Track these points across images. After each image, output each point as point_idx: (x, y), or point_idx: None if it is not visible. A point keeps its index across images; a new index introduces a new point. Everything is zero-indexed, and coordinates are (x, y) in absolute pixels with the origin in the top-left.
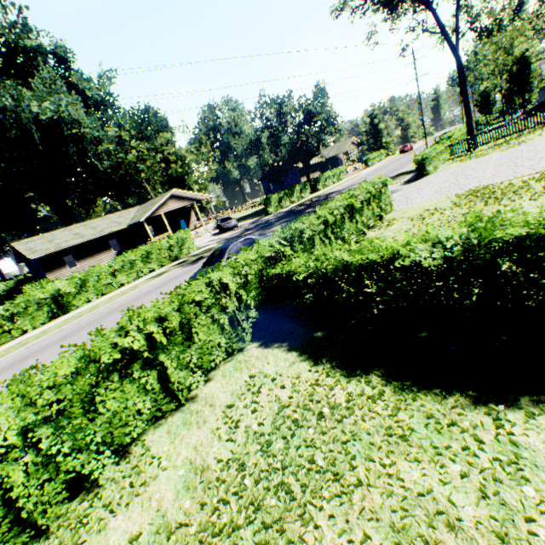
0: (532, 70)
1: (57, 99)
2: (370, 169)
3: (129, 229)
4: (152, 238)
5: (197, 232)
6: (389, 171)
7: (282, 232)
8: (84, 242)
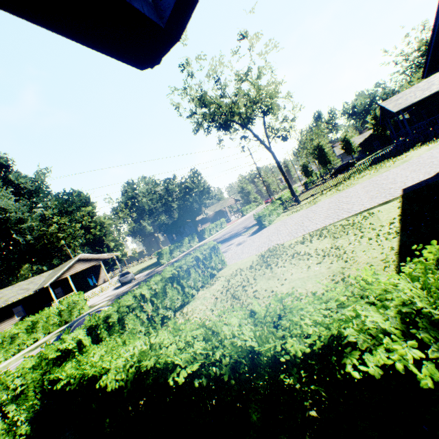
0: (326, 152)
1: None
2: (244, 218)
3: (37, 293)
4: (55, 299)
5: (103, 287)
6: (251, 221)
7: (90, 320)
8: None
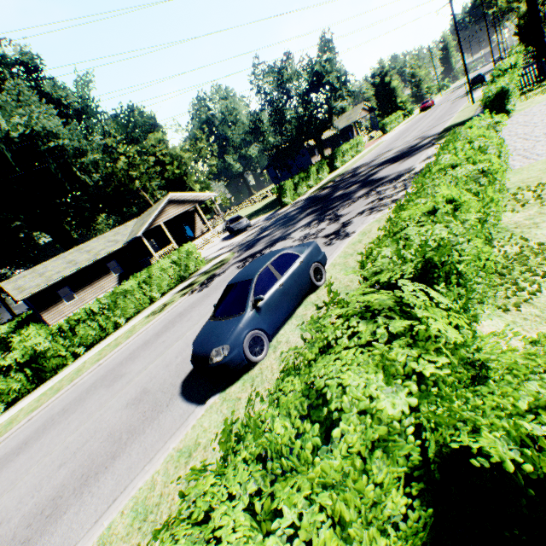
0: None
1: (28, 111)
2: (392, 134)
3: (128, 246)
4: (153, 253)
5: (205, 239)
6: (424, 130)
7: (397, 258)
8: (79, 270)
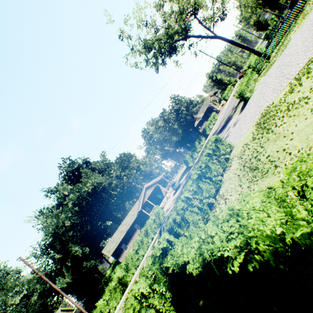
0: None
1: (91, 179)
2: (228, 102)
3: (139, 215)
4: (148, 214)
5: (167, 197)
6: (235, 100)
7: (166, 226)
8: (125, 234)
